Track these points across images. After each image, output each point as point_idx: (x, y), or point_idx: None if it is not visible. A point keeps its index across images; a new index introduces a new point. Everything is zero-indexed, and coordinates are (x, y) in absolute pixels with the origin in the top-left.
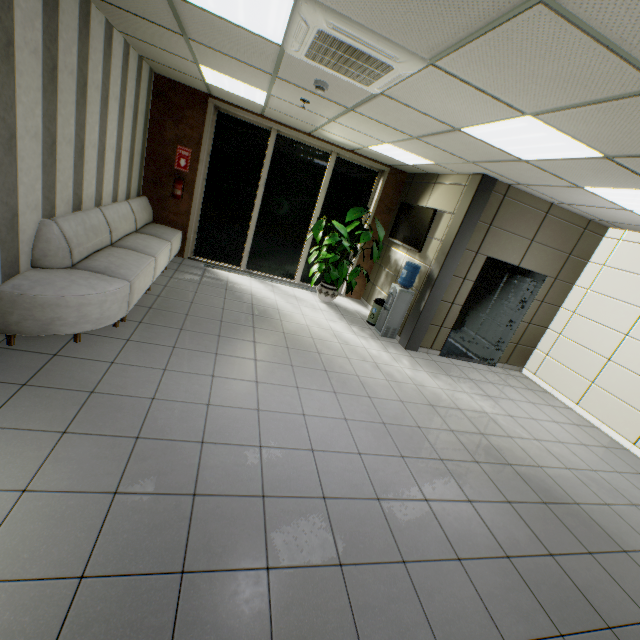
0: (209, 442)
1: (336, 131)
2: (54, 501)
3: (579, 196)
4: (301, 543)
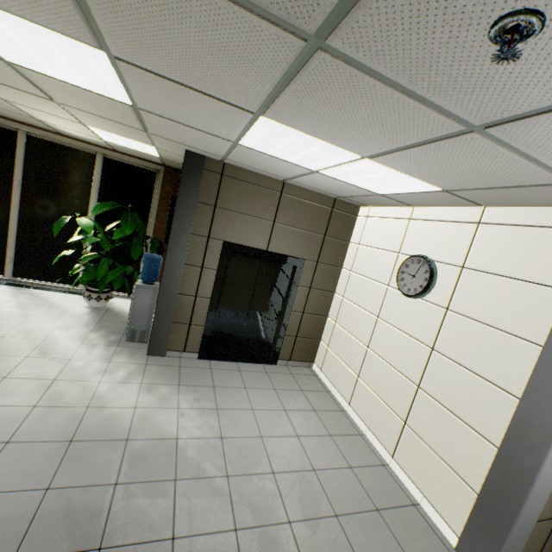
0: None
1: (46, 119)
2: None
3: (266, 161)
4: None
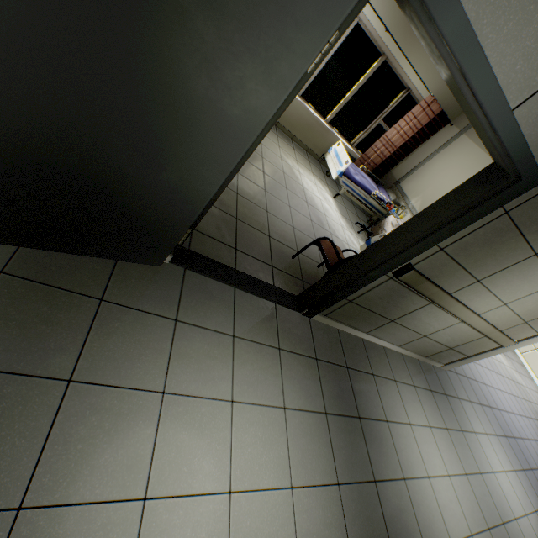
0: (499, 409)
1: None
2: (502, 440)
3: None
4: (536, 459)
